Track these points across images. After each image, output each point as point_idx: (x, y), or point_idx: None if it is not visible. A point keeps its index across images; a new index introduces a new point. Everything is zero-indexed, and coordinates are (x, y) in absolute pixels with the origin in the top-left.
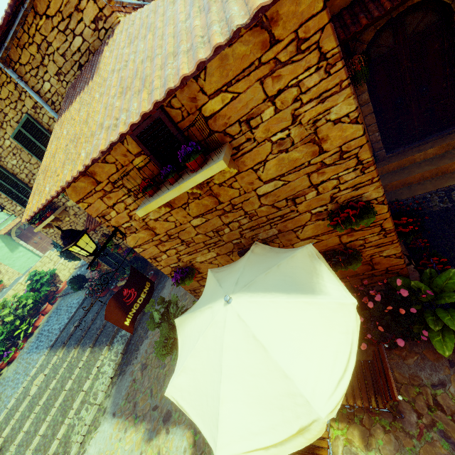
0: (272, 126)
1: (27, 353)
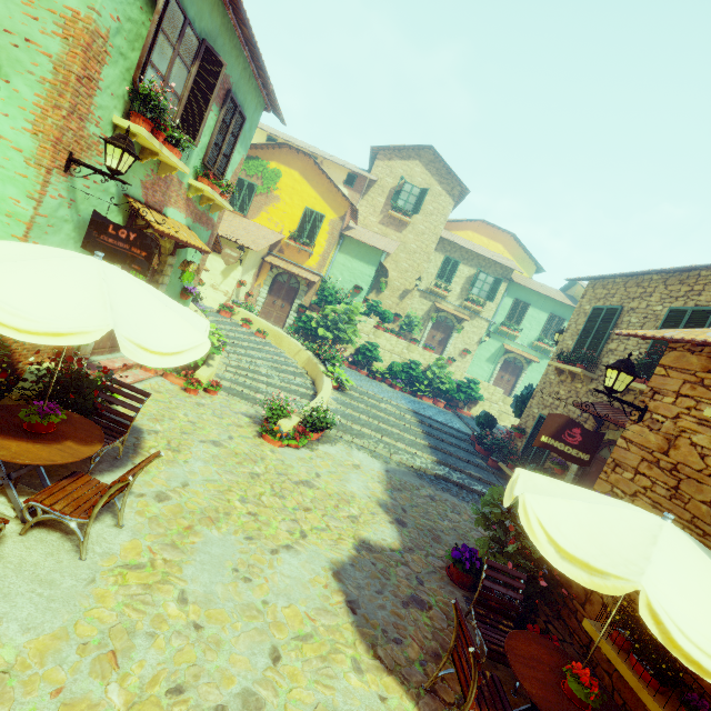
0: None
1: (402, 396)
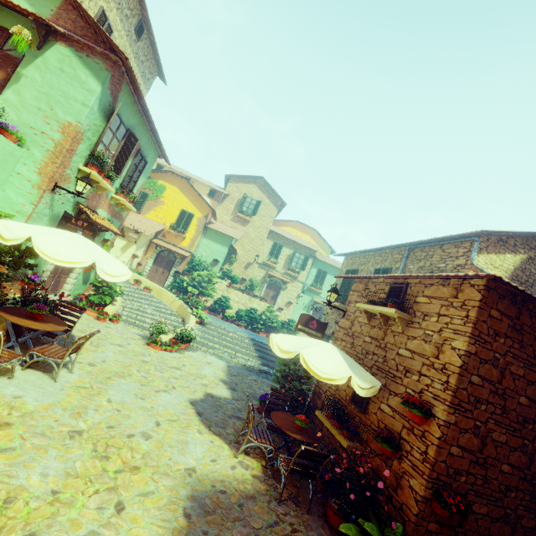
0: (431, 325)
1: (245, 331)
